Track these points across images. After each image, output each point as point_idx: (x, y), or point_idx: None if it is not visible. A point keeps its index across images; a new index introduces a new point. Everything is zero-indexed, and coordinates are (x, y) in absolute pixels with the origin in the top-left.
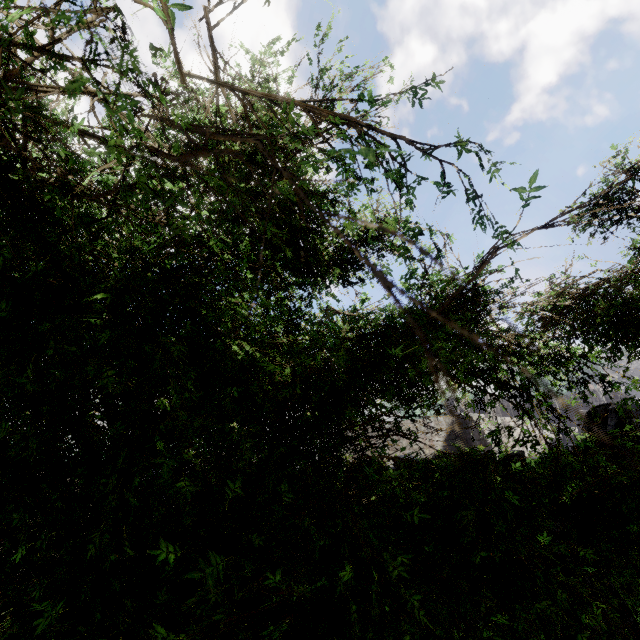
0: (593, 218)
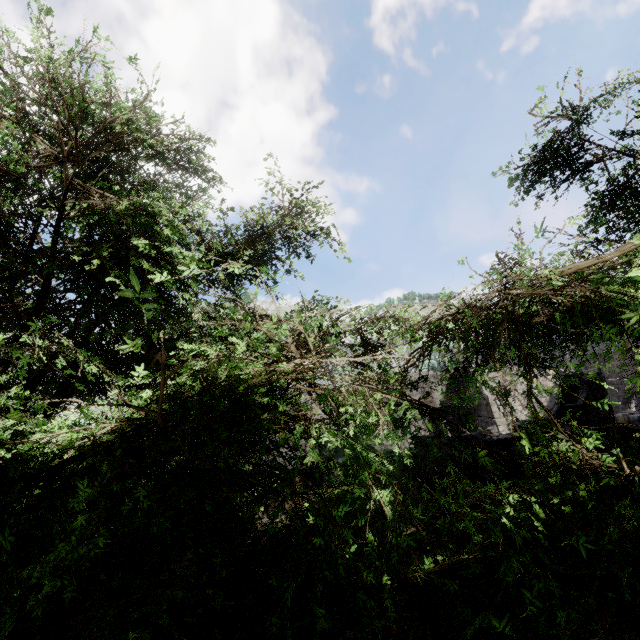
0: (537, 176)
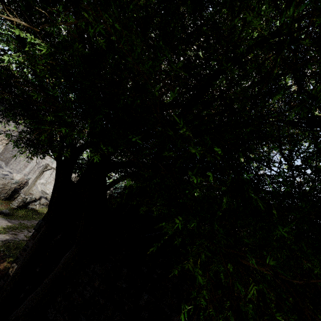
0: None
